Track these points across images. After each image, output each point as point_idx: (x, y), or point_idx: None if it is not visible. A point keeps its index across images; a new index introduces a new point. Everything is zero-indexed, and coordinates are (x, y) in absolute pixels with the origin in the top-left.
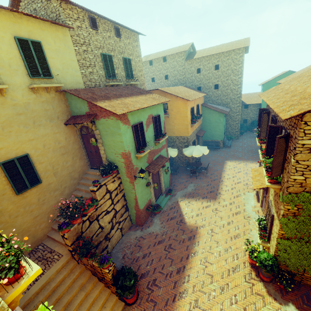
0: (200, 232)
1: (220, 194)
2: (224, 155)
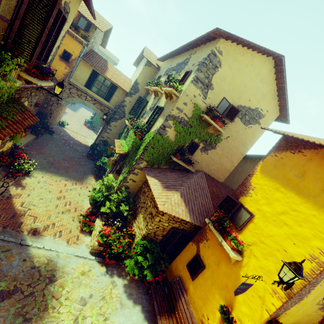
0: (68, 113)
1: (77, 112)
2: (82, 105)
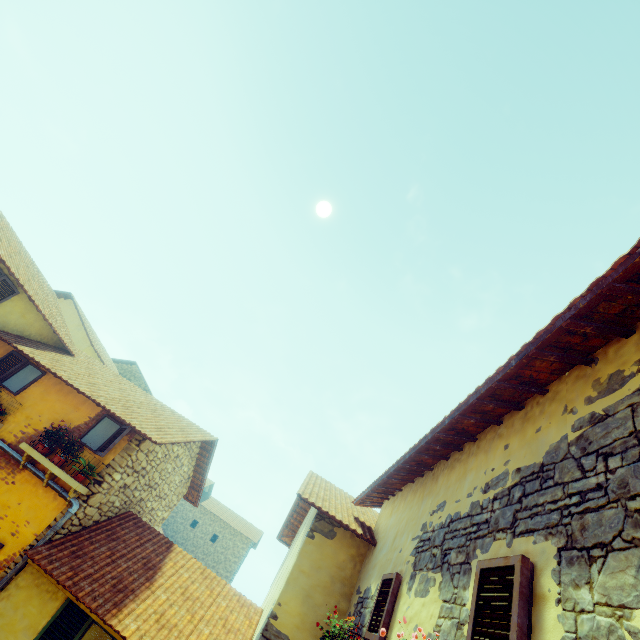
0: None
1: None
2: None
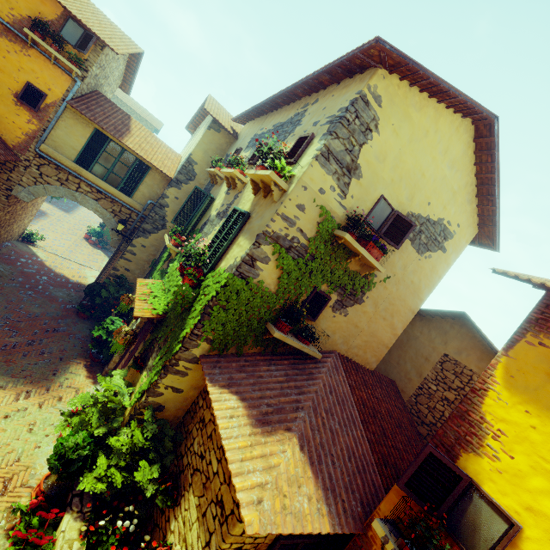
0: (50, 216)
1: (73, 213)
2: None
